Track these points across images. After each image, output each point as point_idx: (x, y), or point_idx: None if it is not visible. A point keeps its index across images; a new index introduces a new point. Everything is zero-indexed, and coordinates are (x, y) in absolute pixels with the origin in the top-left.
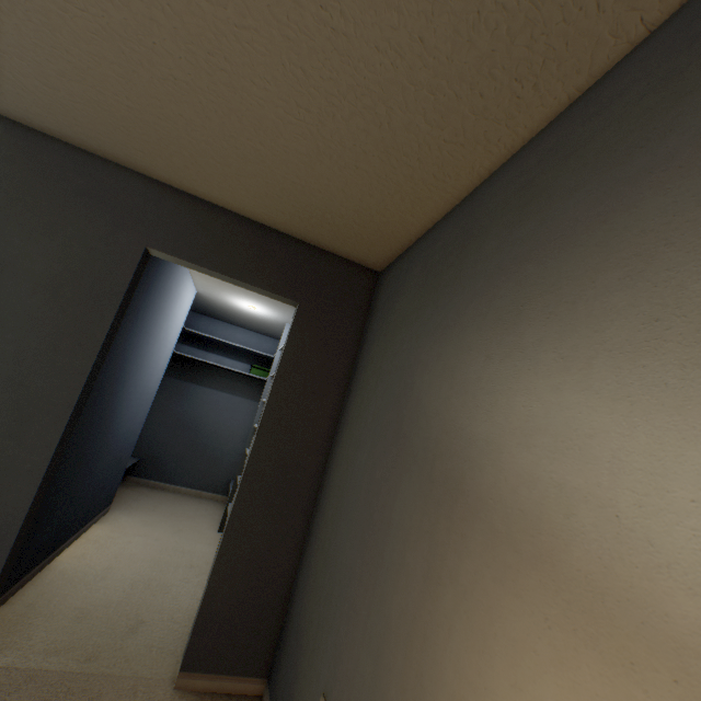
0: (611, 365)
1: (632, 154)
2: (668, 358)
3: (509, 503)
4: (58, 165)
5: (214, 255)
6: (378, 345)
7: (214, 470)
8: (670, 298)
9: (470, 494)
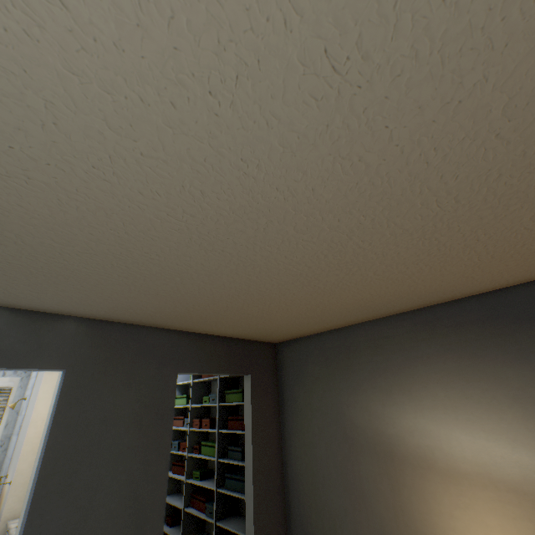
0: (428, 411)
1: (410, 350)
2: (440, 411)
3: (414, 454)
4: (122, 339)
5: (209, 364)
6: (301, 389)
7: None
8: (435, 395)
9: (398, 455)
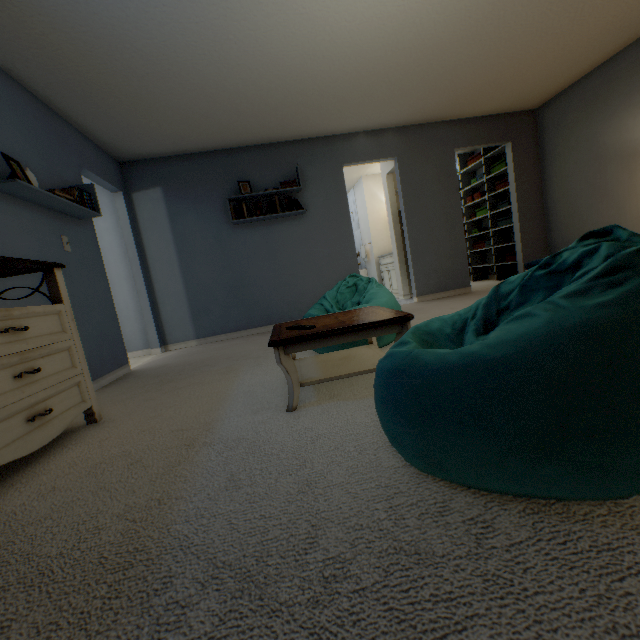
0: None
1: None
2: None
3: None
4: (416, 136)
5: (475, 140)
6: (559, 140)
7: None
8: None
9: (639, 152)
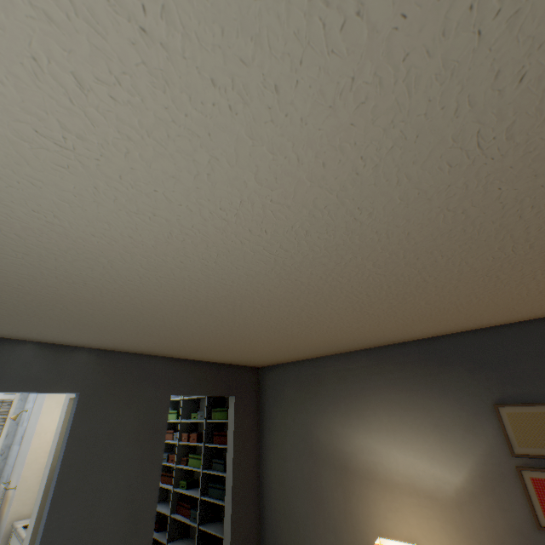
0: (375, 433)
1: (365, 381)
2: (384, 433)
3: (363, 468)
4: (125, 366)
5: (199, 386)
6: (278, 410)
7: None
8: (381, 420)
9: (351, 468)
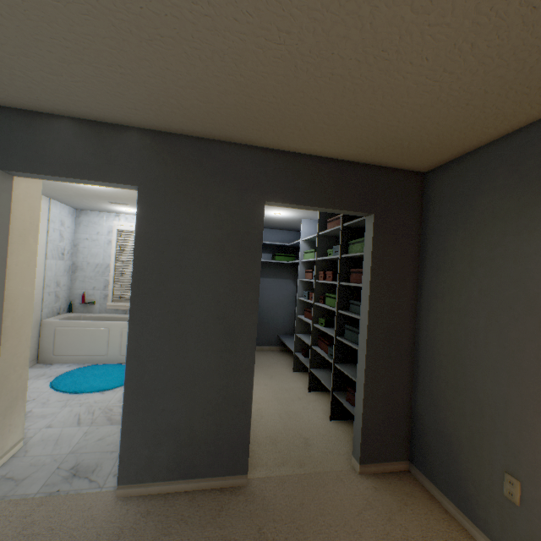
0: None
1: None
2: None
3: None
4: (192, 156)
5: (309, 194)
6: (457, 236)
7: (265, 331)
8: None
9: None
